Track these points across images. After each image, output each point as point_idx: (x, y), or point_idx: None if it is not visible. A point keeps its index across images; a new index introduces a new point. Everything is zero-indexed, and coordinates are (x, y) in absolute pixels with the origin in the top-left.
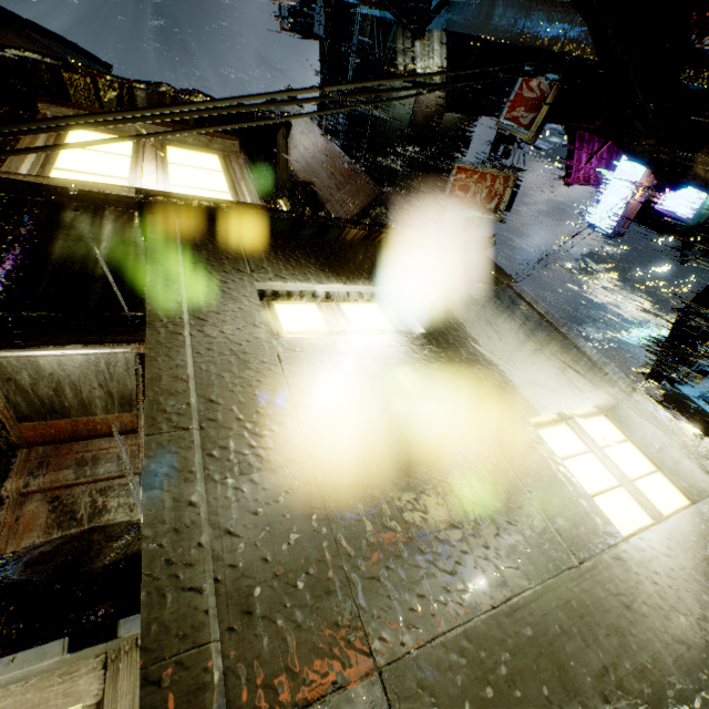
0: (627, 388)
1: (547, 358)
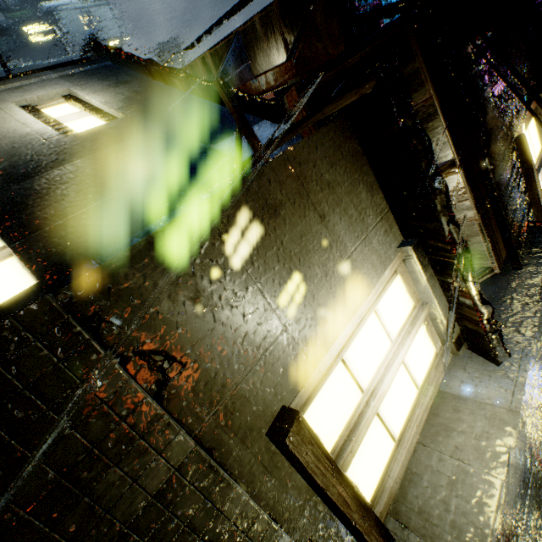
0: None
1: None
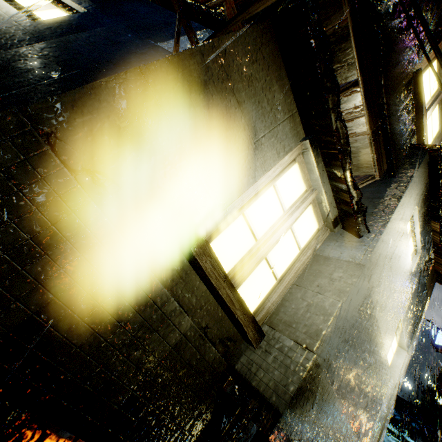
0: (410, 352)
1: (412, 320)
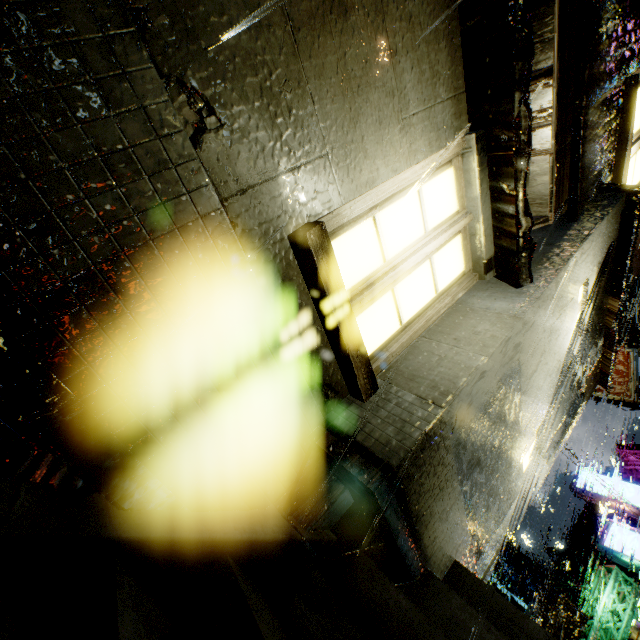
0: (550, 463)
1: (560, 422)
